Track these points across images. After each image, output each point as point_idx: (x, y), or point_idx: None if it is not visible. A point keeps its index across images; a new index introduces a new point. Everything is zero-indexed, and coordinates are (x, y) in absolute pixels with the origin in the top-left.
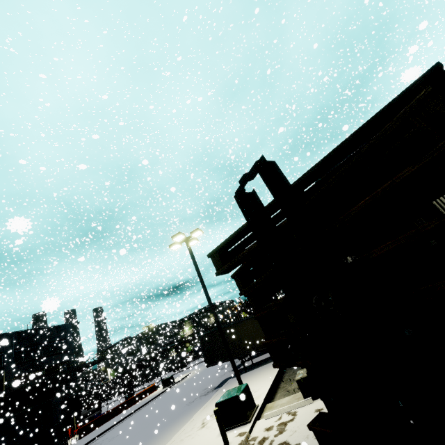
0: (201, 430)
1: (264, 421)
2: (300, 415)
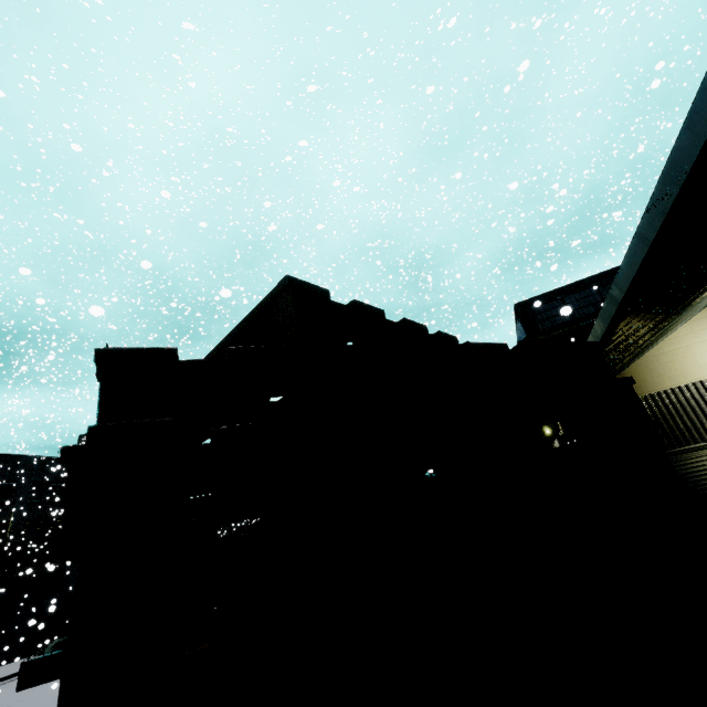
0: None
1: None
2: None
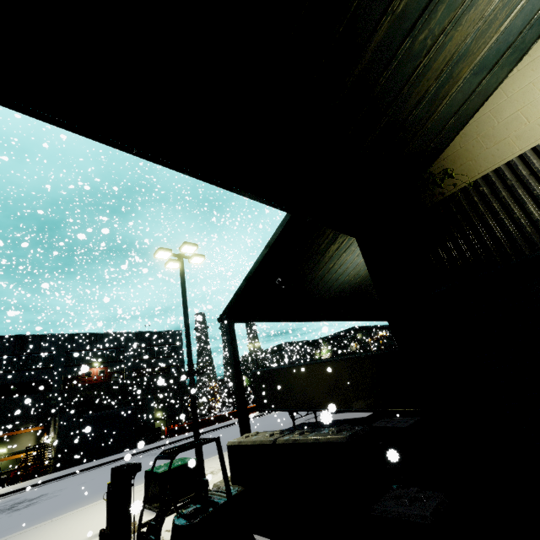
0: None
1: (171, 520)
2: None
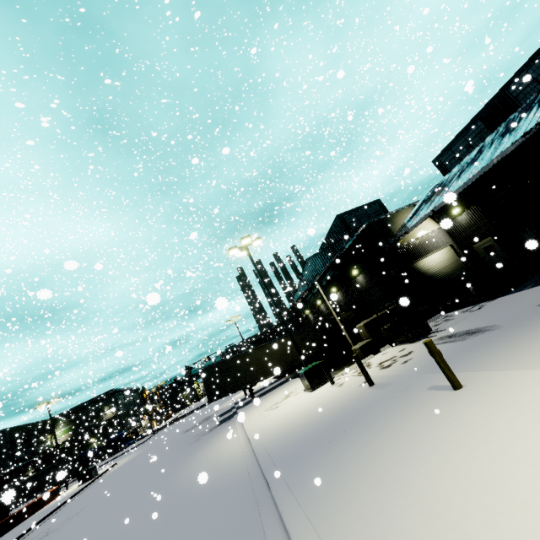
0: (279, 407)
1: (343, 375)
2: (372, 360)
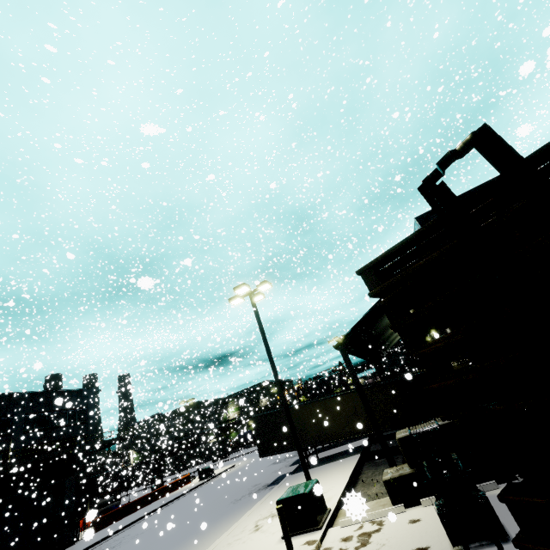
0: (254, 534)
1: (339, 529)
2: (388, 525)
